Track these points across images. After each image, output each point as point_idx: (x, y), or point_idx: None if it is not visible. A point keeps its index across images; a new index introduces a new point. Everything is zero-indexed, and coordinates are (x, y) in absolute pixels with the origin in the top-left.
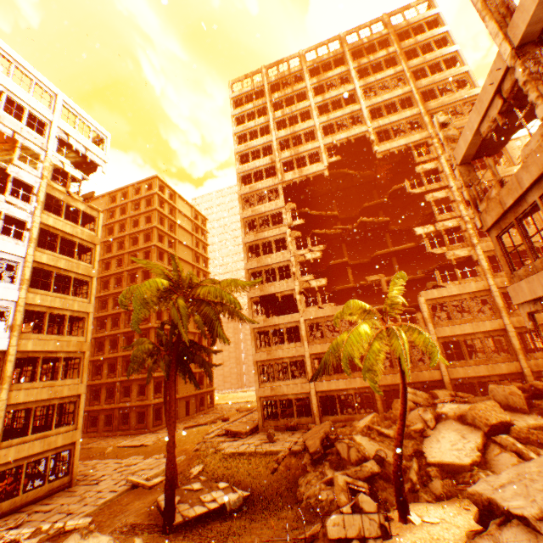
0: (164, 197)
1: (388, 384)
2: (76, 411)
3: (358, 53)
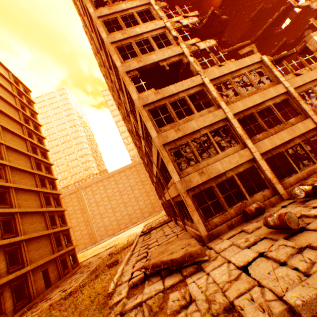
0: None
1: None
2: None
3: None
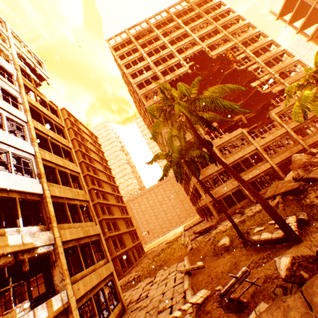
0: (72, 121)
1: (279, 162)
2: (102, 247)
3: (177, 17)
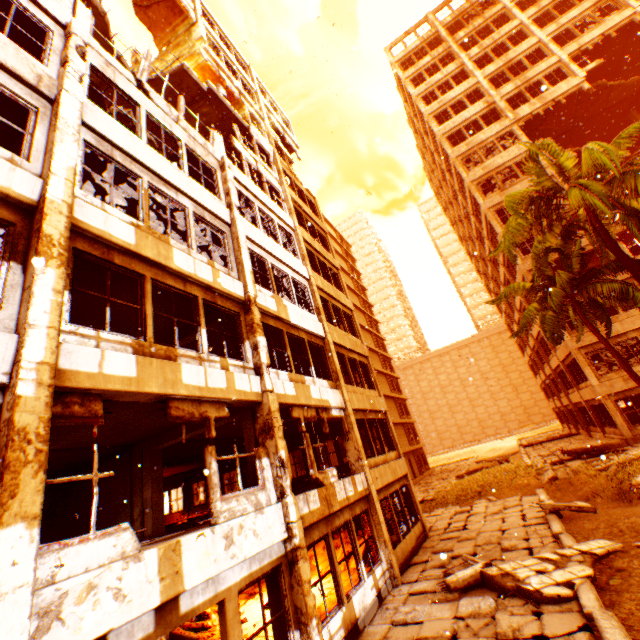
0: None
1: None
2: (389, 433)
3: None
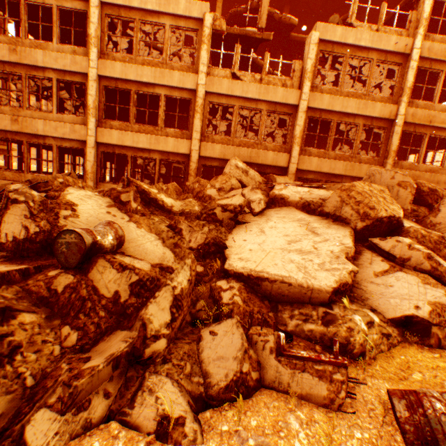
0: None
1: (213, 159)
2: None
3: None
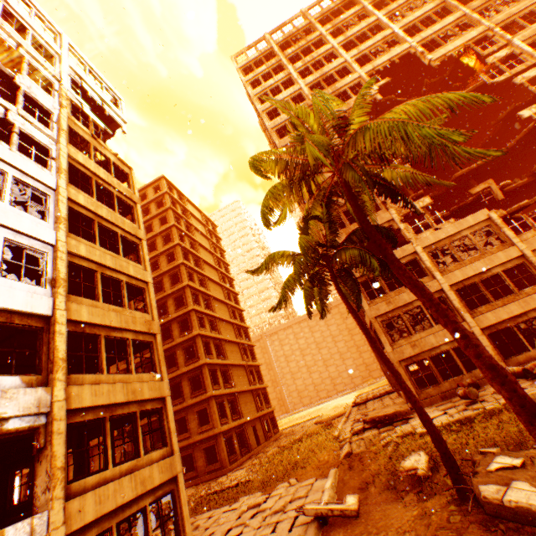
0: (174, 197)
1: None
2: (165, 424)
3: None
